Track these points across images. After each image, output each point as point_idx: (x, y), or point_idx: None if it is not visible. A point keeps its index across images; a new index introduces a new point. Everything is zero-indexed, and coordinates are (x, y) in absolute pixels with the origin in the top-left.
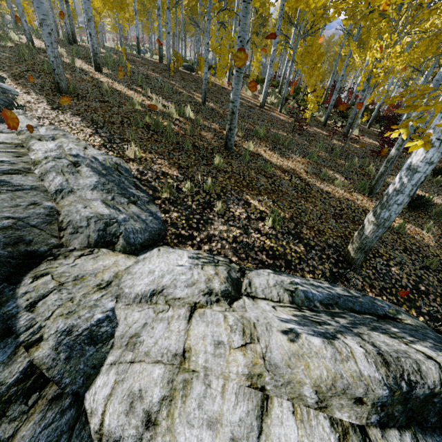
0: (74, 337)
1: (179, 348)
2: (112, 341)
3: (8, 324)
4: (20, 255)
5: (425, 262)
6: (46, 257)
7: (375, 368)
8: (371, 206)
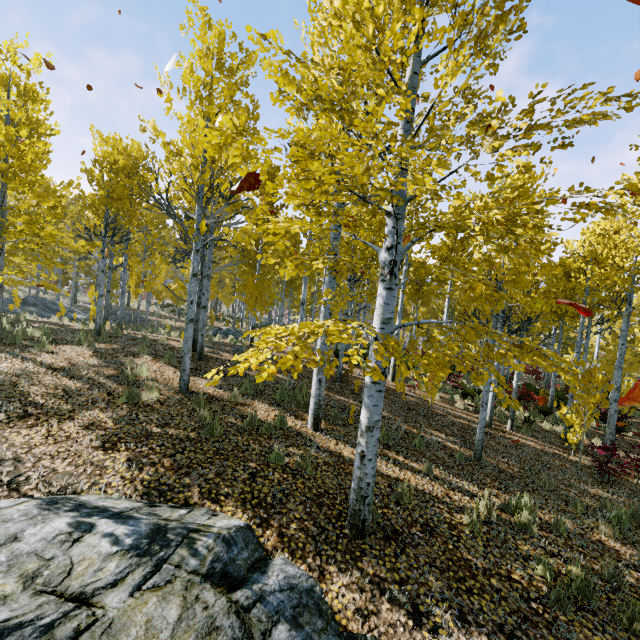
0: None
1: None
2: None
3: None
4: None
5: None
6: None
7: None
8: None
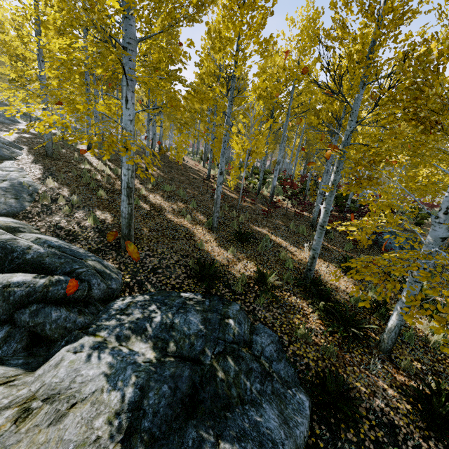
0: None
1: None
2: None
3: None
4: None
5: (189, 263)
6: None
7: None
8: (201, 233)
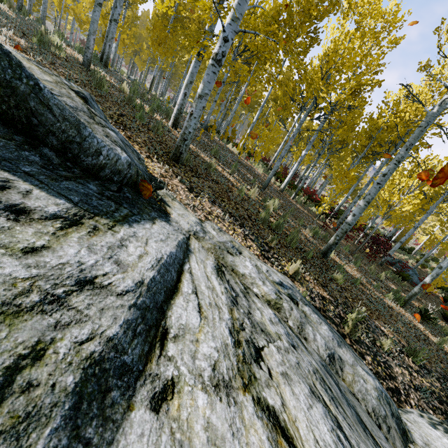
0: None
1: None
2: None
3: None
4: None
5: None
6: None
7: None
8: (412, 319)
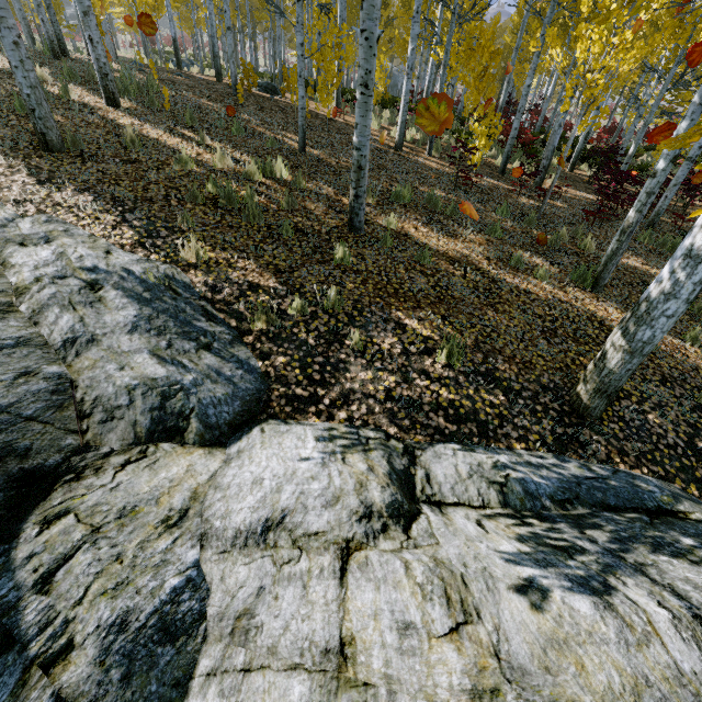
0: (132, 634)
1: (331, 638)
2: (203, 627)
3: (4, 626)
4: (11, 481)
5: (698, 399)
6: (61, 475)
7: (698, 651)
8: (598, 308)
